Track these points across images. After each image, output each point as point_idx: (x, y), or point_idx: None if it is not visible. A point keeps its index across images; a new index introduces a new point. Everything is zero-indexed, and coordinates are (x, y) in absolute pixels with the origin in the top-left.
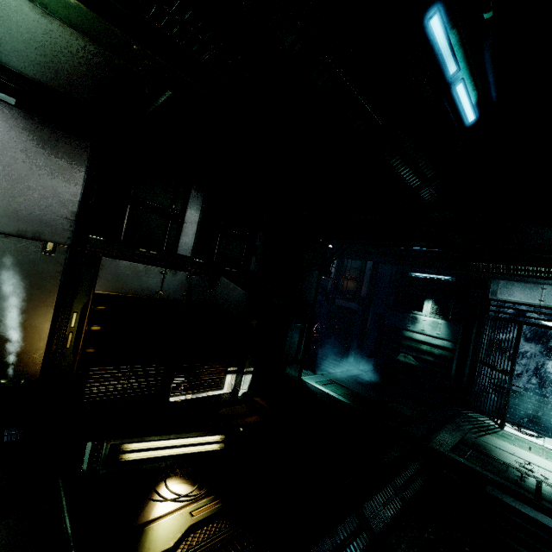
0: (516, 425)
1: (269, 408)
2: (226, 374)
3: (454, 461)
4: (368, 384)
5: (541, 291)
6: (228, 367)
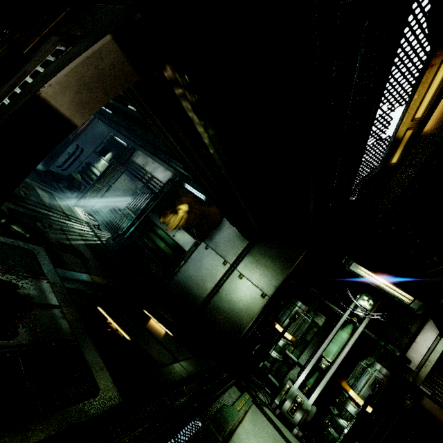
0: (92, 216)
1: None
2: None
3: None
4: None
5: (147, 160)
6: None
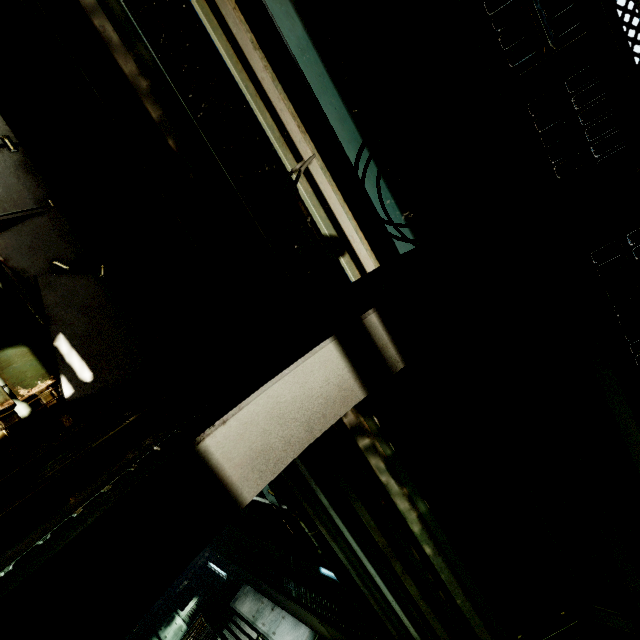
0: None
1: None
2: None
3: None
4: None
5: (260, 604)
6: None
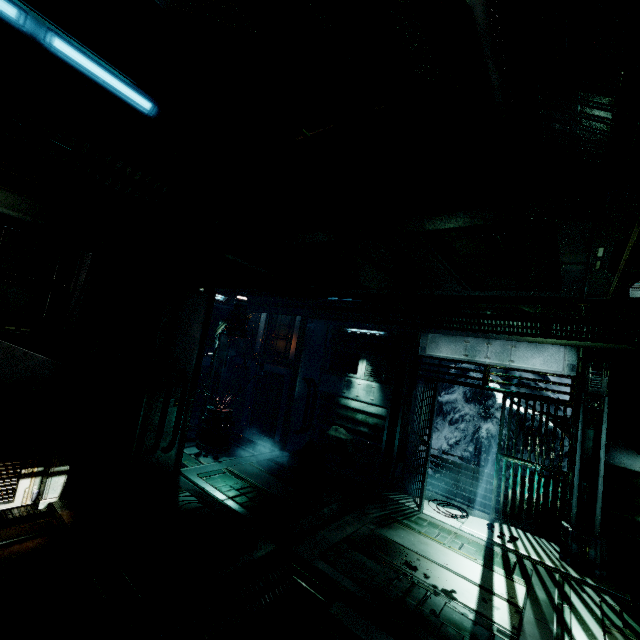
0: (443, 504)
1: (70, 524)
2: (18, 479)
3: (314, 569)
4: (280, 469)
5: (465, 344)
6: (21, 469)
